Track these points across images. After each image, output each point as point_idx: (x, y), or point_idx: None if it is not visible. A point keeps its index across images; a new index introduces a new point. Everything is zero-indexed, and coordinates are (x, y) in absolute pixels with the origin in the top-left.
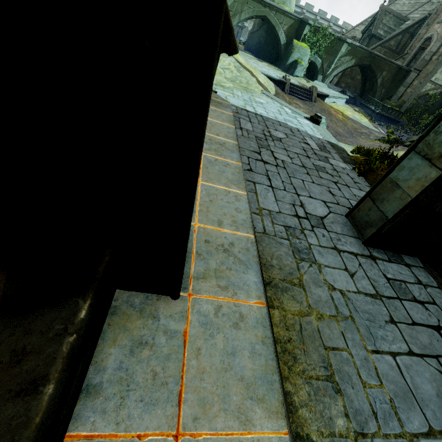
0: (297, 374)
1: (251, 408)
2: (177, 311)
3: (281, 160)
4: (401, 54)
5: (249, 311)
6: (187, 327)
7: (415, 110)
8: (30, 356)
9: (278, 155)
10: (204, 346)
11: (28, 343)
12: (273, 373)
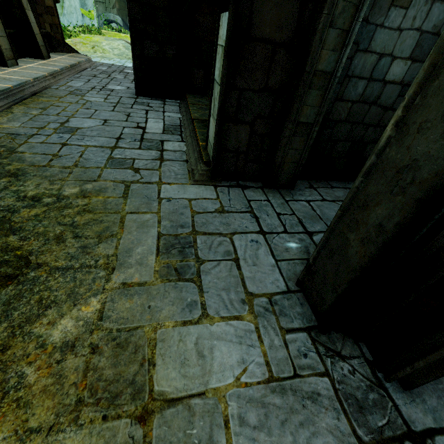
0: (23, 106)
1: None
2: None
3: (113, 77)
4: None
5: None
6: None
7: None
8: None
9: (114, 76)
10: None
11: None
12: None
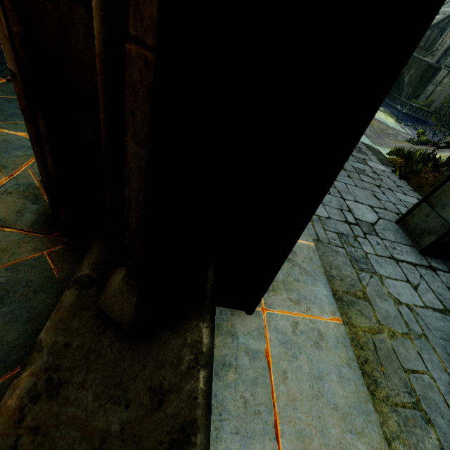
0: (381, 401)
1: (353, 443)
2: (254, 327)
3: None
4: (430, 50)
5: (327, 328)
6: (267, 346)
7: (445, 110)
8: (170, 396)
9: None
10: (289, 368)
11: (163, 379)
12: (366, 402)
